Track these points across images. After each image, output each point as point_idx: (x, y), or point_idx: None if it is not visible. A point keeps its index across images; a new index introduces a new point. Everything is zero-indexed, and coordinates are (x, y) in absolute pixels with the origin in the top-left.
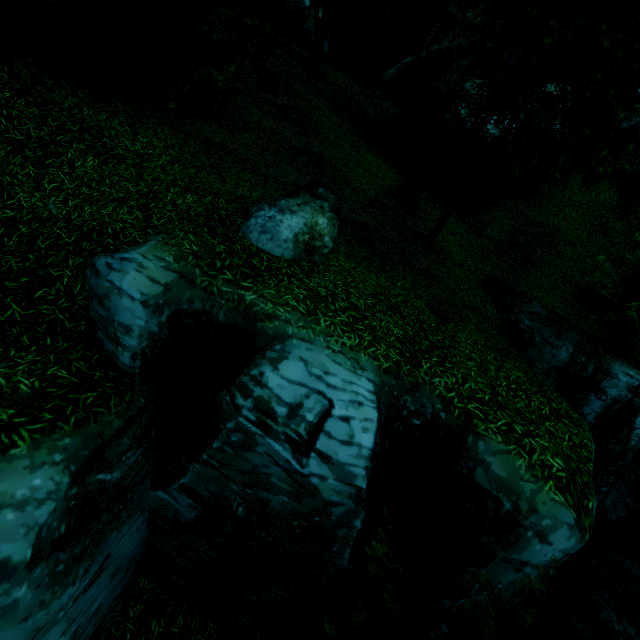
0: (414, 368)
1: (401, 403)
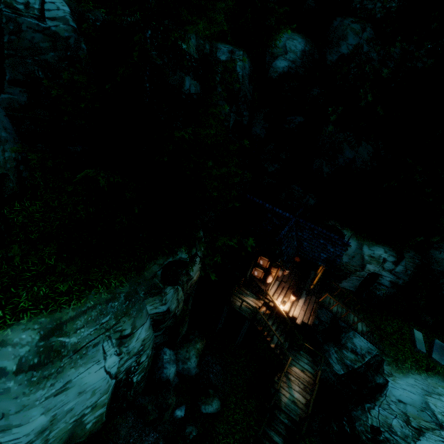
0: (86, 4)
1: (87, 17)
